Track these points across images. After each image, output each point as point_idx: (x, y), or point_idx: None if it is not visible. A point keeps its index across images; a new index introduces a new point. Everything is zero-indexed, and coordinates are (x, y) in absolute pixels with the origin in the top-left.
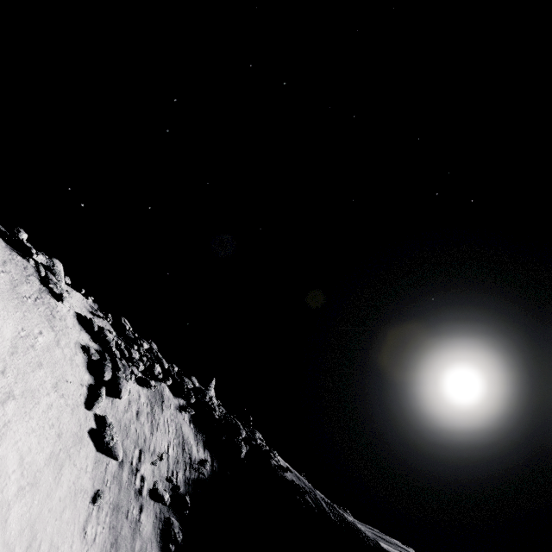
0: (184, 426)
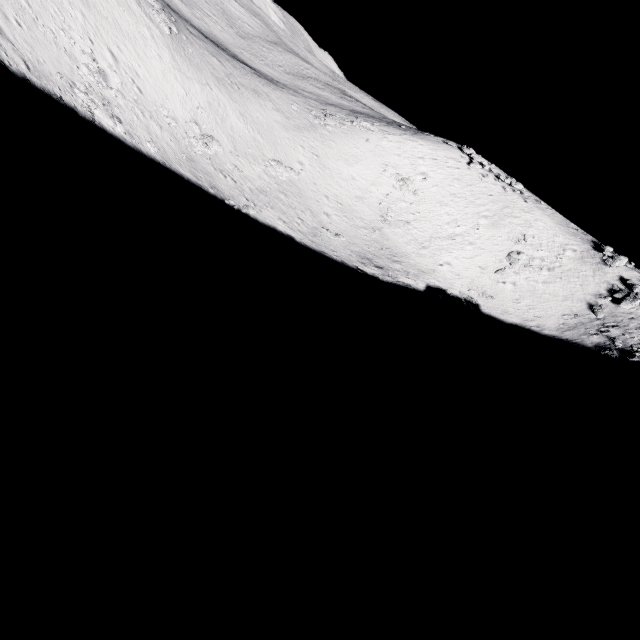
0: None
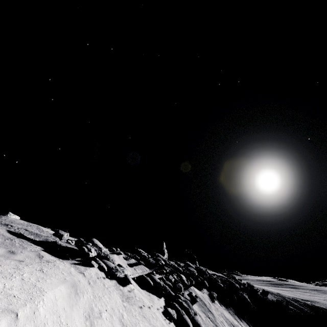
0: (224, 313)
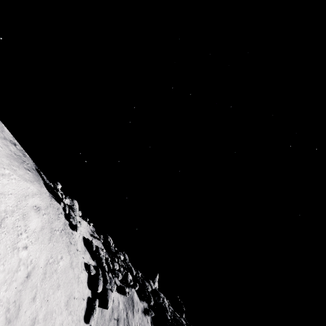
0: None
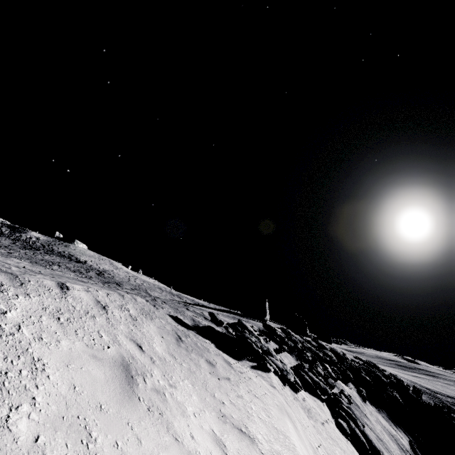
0: (379, 418)
